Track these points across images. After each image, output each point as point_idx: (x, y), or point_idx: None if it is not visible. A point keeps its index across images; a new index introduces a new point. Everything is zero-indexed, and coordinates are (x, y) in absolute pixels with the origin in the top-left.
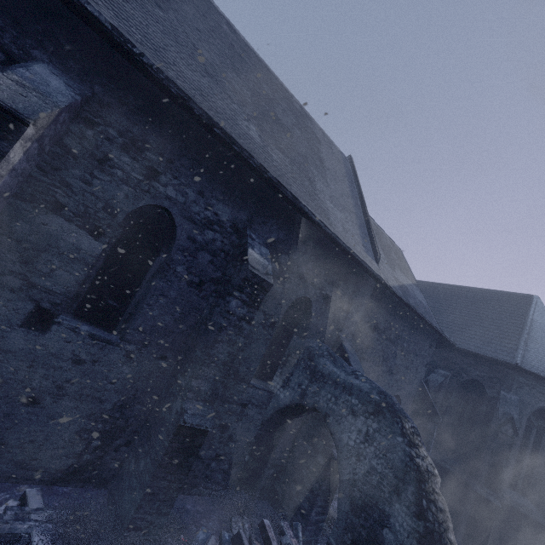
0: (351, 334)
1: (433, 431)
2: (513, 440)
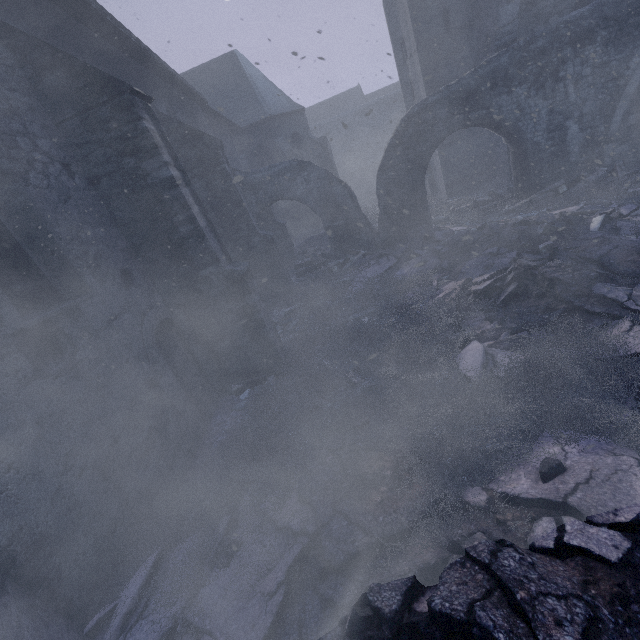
0: None
1: None
2: None
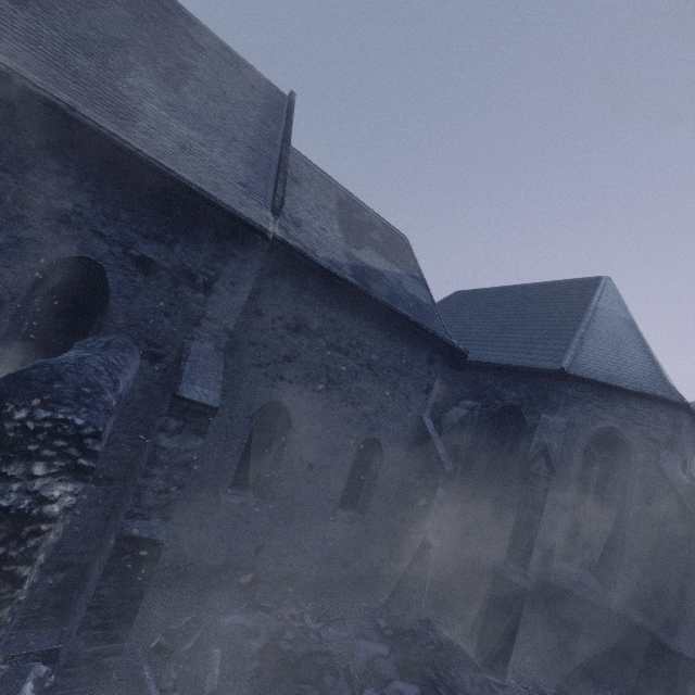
0: (225, 331)
1: (434, 487)
2: (549, 482)
